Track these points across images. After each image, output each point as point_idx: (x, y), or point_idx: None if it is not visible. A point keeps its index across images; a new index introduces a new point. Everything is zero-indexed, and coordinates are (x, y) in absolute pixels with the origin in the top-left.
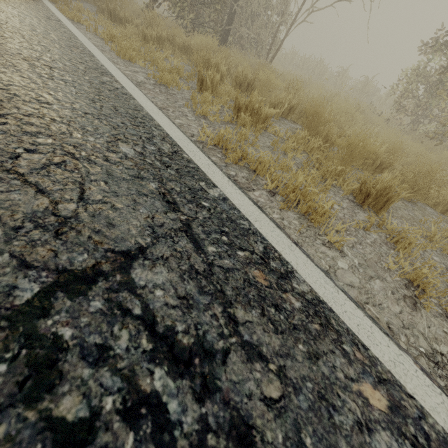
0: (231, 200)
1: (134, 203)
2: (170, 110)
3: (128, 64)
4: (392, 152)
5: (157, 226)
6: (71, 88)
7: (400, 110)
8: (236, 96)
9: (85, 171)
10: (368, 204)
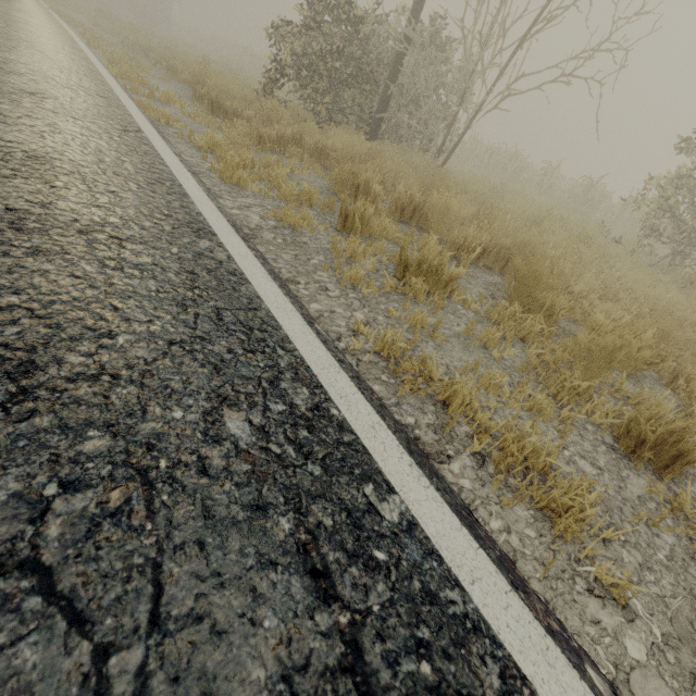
0: (422, 526)
1: (253, 599)
2: (300, 282)
3: (236, 193)
4: (661, 333)
5: (299, 670)
6: (150, 283)
7: (651, 234)
8: (402, 247)
9: (165, 521)
10: (641, 452)
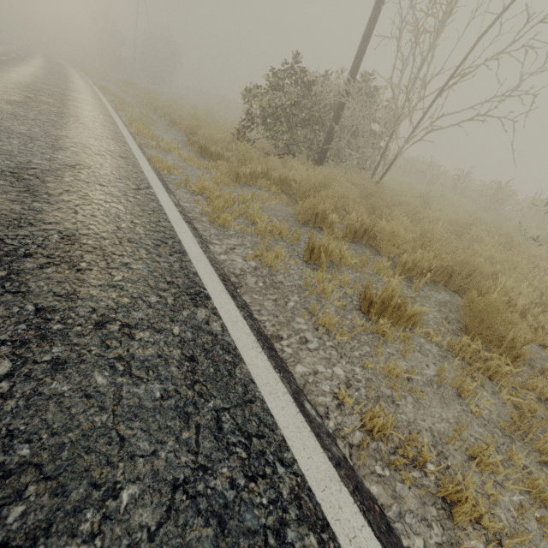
0: None
1: None
2: (283, 335)
3: (222, 235)
4: None
5: None
6: (155, 386)
7: None
8: (366, 285)
9: None
10: None
